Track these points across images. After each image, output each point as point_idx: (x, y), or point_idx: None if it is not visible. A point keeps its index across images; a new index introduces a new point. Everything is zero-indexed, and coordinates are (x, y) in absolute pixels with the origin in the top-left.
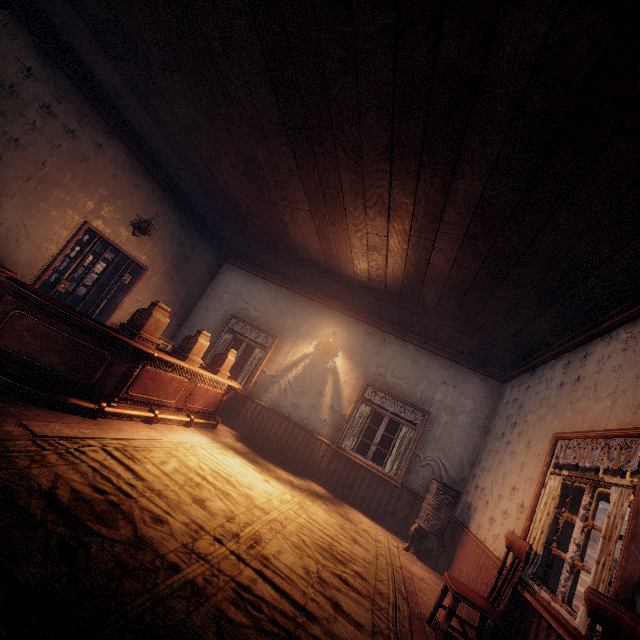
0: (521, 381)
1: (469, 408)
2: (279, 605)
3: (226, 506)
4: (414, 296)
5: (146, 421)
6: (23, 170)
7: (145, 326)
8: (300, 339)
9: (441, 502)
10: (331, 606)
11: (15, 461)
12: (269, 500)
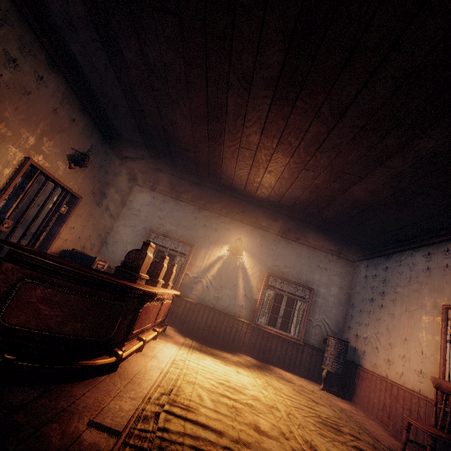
0: (376, 263)
1: (336, 282)
2: None
3: (267, 421)
4: (316, 212)
5: (137, 350)
6: None
7: (142, 267)
8: (212, 245)
9: (340, 352)
10: None
11: None
12: (262, 393)
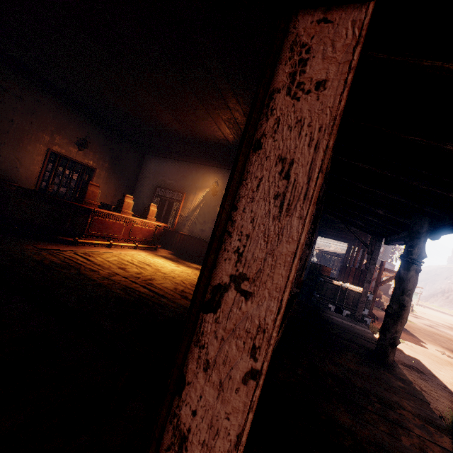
0: None
1: None
2: (147, 293)
3: (139, 271)
4: None
5: (107, 247)
6: (3, 127)
7: (86, 196)
8: (198, 191)
9: None
10: (181, 297)
11: (26, 254)
12: (172, 271)
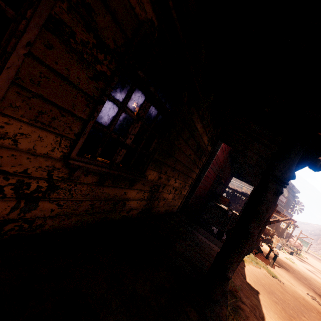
0: None
1: None
2: None
3: None
4: None
5: None
6: None
7: None
8: None
9: None
10: None
11: None
12: None
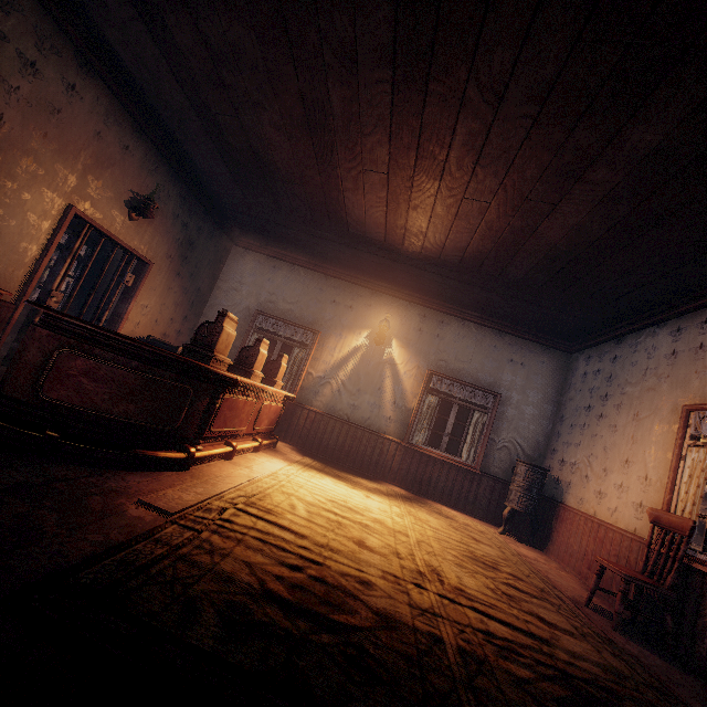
0: (602, 351)
1: (539, 384)
2: (521, 641)
3: (380, 541)
4: (497, 270)
5: (225, 457)
6: None
7: (217, 345)
8: (346, 331)
9: (532, 483)
10: (540, 622)
11: (196, 560)
12: (392, 519)
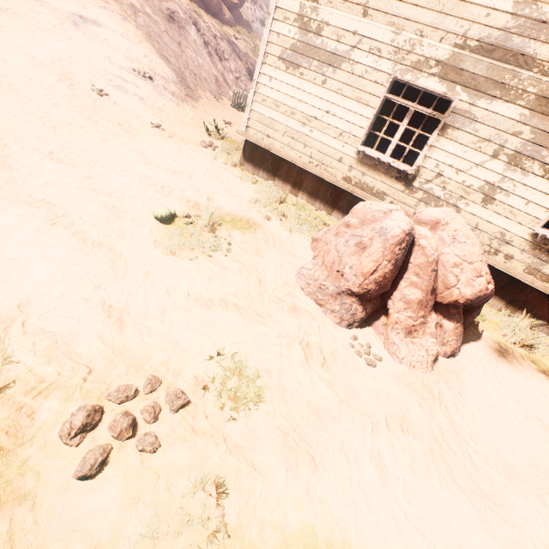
0: None
1: None
2: None
3: None
4: None
5: None
6: None
7: None
8: None
9: None
10: None
11: None
12: None
